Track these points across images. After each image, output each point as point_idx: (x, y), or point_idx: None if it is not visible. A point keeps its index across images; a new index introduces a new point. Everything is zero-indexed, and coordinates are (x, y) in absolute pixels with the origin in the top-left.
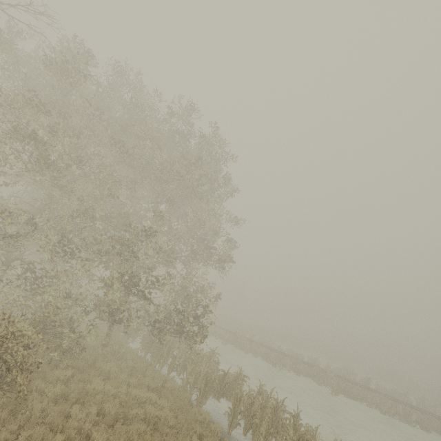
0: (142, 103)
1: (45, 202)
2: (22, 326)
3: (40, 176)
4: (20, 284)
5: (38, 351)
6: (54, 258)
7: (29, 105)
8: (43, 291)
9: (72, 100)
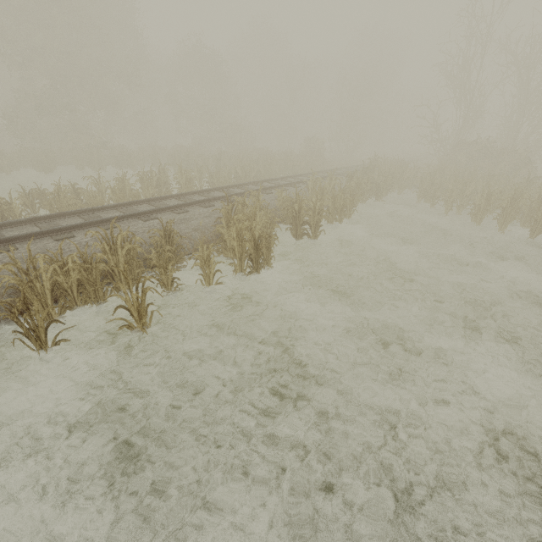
0: None
1: None
2: None
3: None
4: None
5: None
6: None
7: None
8: None
9: None
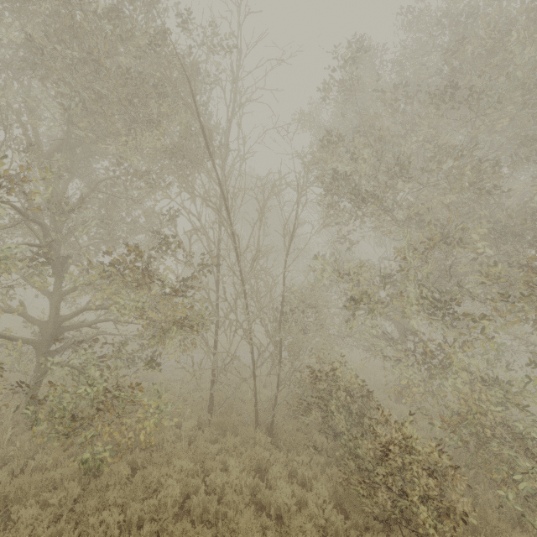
0: (468, 6)
1: (395, 249)
2: (408, 432)
3: (378, 220)
4: (412, 362)
5: (479, 474)
6: (430, 322)
7: (325, 149)
8: (446, 373)
9: (368, 109)
